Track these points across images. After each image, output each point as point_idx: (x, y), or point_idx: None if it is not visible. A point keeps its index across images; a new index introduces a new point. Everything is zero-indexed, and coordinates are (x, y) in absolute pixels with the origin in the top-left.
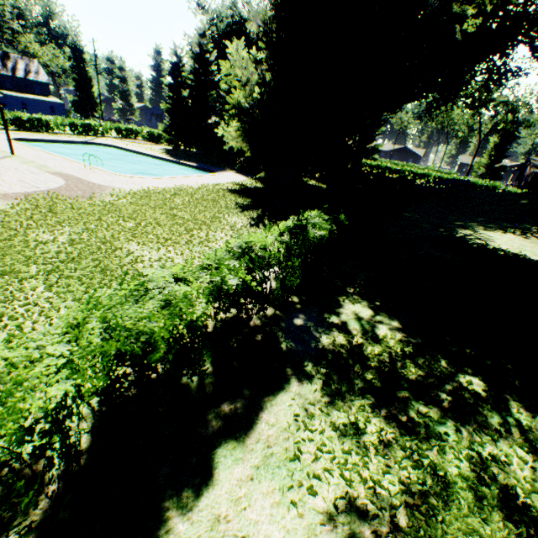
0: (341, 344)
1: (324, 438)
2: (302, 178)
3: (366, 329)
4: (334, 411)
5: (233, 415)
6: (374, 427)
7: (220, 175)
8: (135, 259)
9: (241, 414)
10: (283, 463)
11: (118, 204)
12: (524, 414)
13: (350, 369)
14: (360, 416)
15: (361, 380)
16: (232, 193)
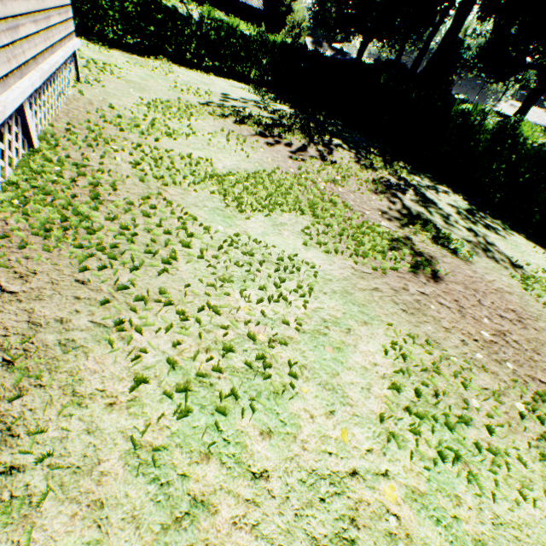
0: None
1: None
2: None
3: None
4: None
5: None
6: None
7: None
8: None
9: None
10: None
11: None
12: None
13: None
14: None
15: None
16: None
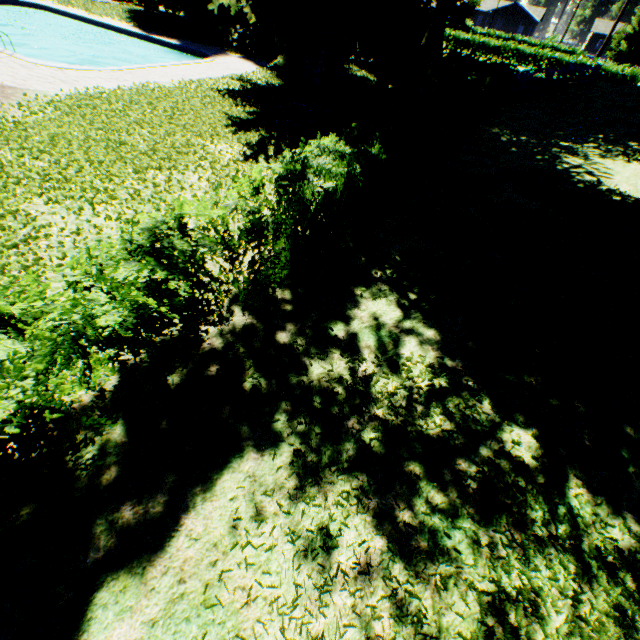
0: (339, 378)
1: (272, 557)
2: (343, 67)
3: (386, 345)
4: (300, 504)
5: (136, 526)
6: (354, 533)
7: (215, 62)
8: (36, 232)
9: (151, 521)
10: (197, 612)
11: (26, 124)
12: (585, 498)
13: (344, 423)
14: (338, 512)
15: (353, 445)
16: (226, 98)
